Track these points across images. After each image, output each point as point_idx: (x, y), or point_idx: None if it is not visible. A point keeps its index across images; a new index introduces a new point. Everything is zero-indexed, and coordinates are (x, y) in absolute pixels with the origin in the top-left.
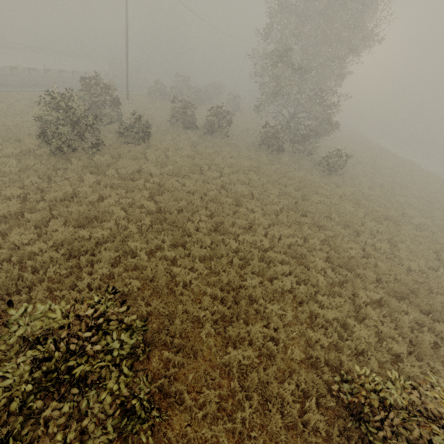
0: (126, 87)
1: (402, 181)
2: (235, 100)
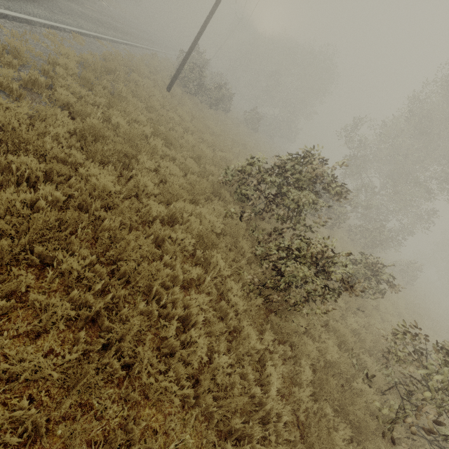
0: (177, 72)
1: None
2: (259, 120)
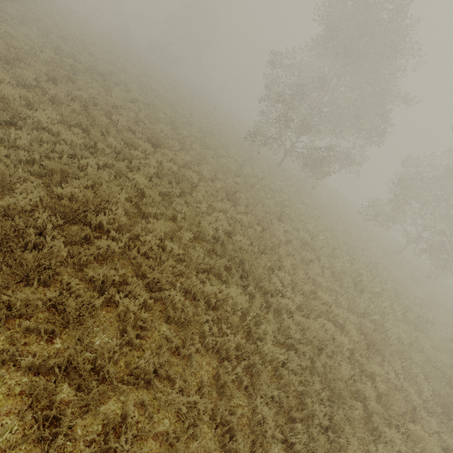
0: None
1: None
2: None
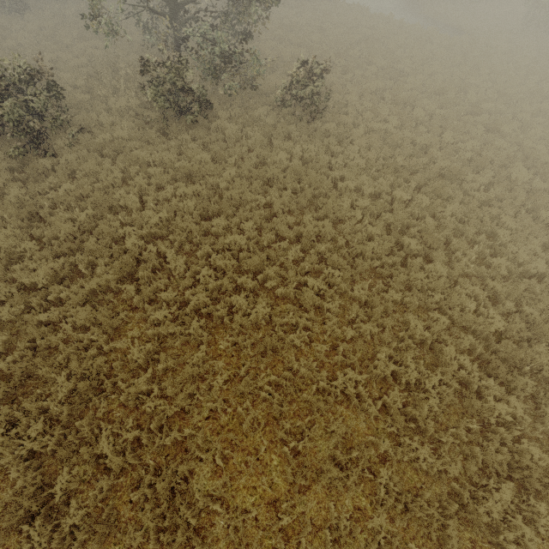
0: None
1: (389, 66)
2: None
